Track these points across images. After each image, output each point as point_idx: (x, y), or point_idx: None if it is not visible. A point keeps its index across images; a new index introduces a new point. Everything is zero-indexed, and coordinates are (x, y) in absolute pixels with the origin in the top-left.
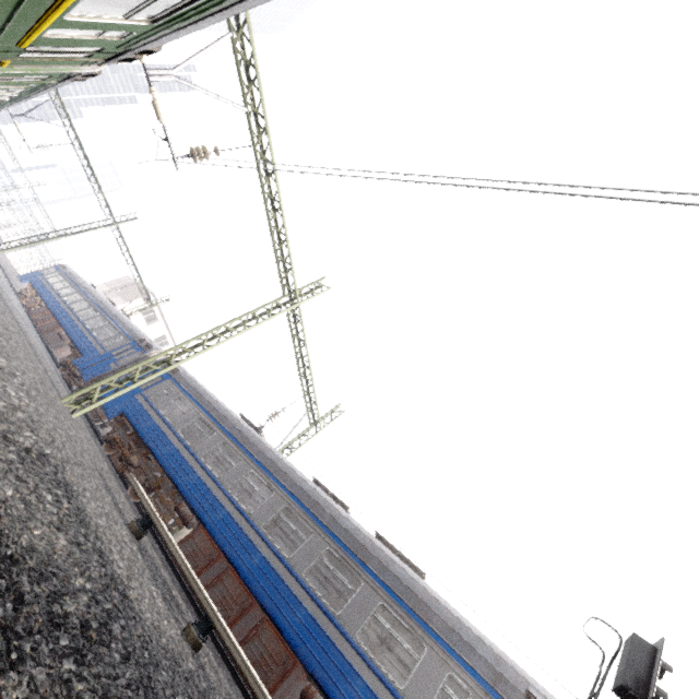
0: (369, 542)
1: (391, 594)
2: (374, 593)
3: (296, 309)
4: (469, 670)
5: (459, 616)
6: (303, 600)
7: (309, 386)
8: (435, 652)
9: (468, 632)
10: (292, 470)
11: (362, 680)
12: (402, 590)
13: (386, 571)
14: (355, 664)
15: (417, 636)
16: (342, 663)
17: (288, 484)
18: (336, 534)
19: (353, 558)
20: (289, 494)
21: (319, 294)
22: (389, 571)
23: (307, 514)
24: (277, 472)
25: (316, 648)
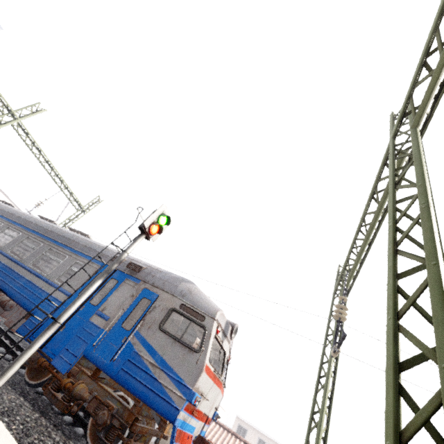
0: (56, 229)
1: (57, 244)
2: (47, 246)
3: (21, 125)
4: (87, 257)
5: (96, 243)
6: (3, 260)
7: (61, 181)
8: (72, 257)
9: (95, 246)
10: (20, 213)
11: (25, 279)
12: (64, 240)
13: (58, 236)
14: (24, 274)
15: (65, 254)
16: (16, 276)
17: (14, 218)
18: (35, 230)
19: (41, 236)
20: (13, 222)
21: (37, 113)
22: (60, 236)
23: (20, 227)
24: (9, 215)
25: (3, 276)
